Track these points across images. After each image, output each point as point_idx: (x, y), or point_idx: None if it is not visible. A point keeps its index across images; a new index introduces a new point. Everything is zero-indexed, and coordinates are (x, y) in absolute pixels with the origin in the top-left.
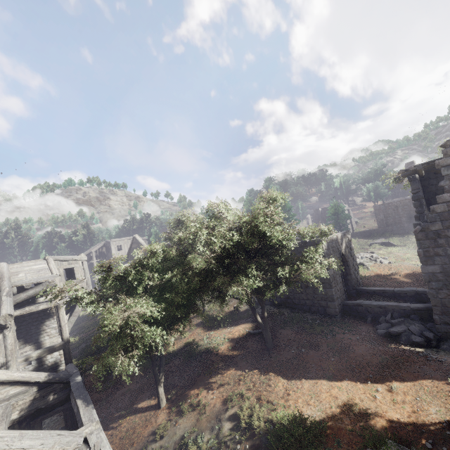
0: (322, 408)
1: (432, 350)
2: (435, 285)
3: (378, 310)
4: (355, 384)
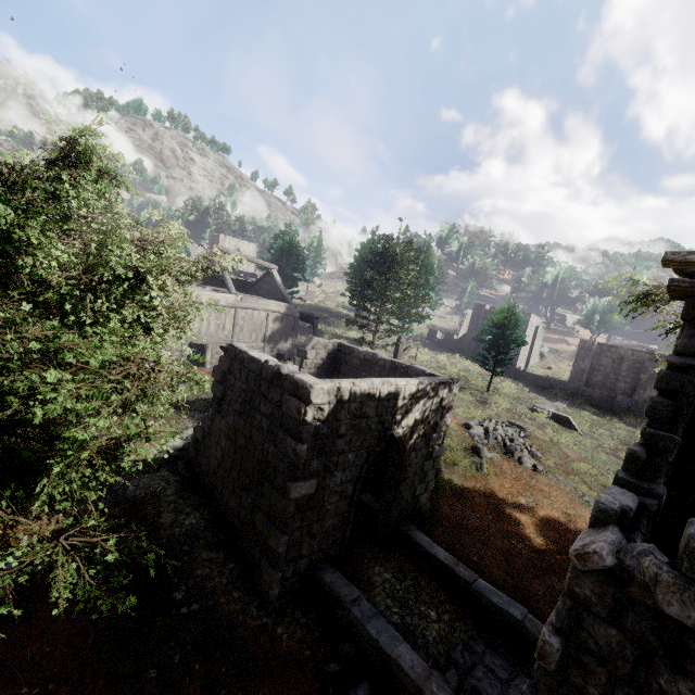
0: None
1: None
2: None
3: (372, 652)
4: None
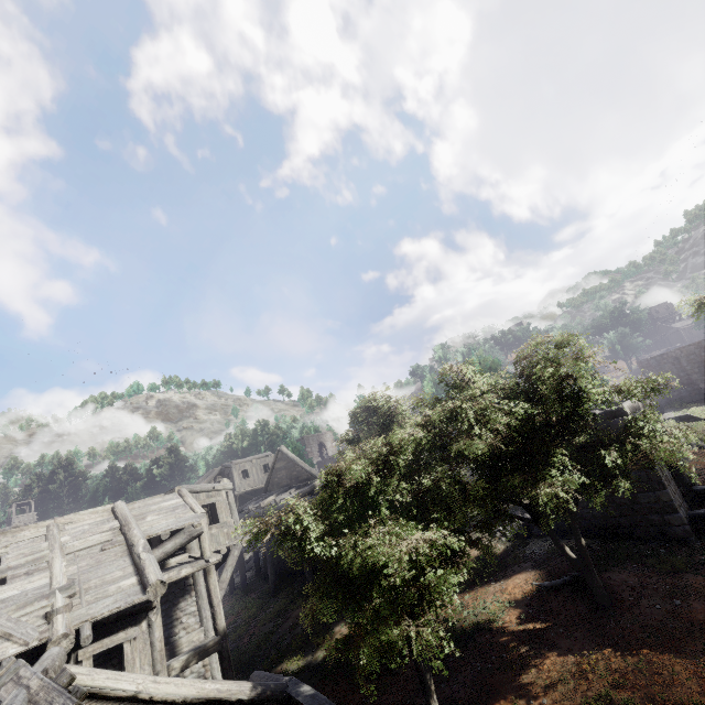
0: None
1: None
2: None
3: None
4: None
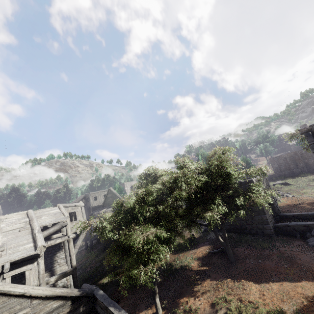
0: (295, 303)
1: None
2: None
3: (303, 228)
4: (312, 283)
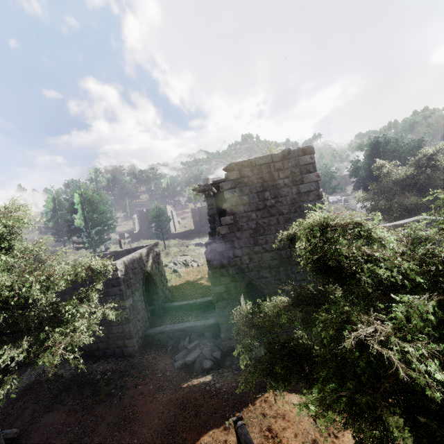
0: None
1: (219, 373)
2: (221, 304)
3: (179, 334)
4: None
